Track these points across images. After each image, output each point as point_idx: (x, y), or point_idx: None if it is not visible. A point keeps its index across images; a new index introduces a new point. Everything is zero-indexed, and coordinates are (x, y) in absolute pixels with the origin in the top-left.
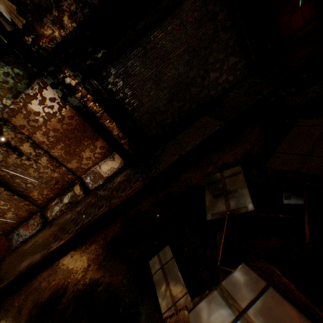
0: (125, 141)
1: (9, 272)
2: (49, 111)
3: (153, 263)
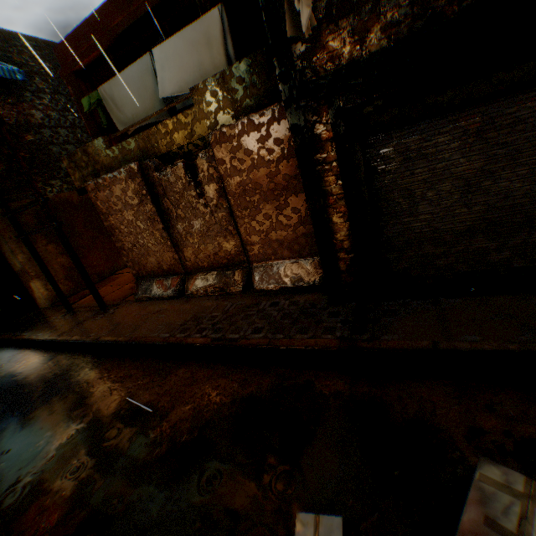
0: (347, 256)
1: (121, 327)
2: (264, 155)
3: (302, 522)
